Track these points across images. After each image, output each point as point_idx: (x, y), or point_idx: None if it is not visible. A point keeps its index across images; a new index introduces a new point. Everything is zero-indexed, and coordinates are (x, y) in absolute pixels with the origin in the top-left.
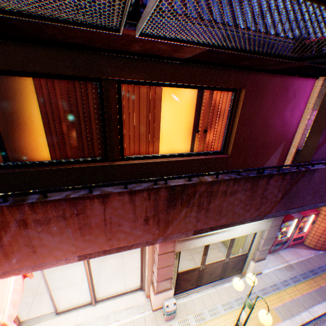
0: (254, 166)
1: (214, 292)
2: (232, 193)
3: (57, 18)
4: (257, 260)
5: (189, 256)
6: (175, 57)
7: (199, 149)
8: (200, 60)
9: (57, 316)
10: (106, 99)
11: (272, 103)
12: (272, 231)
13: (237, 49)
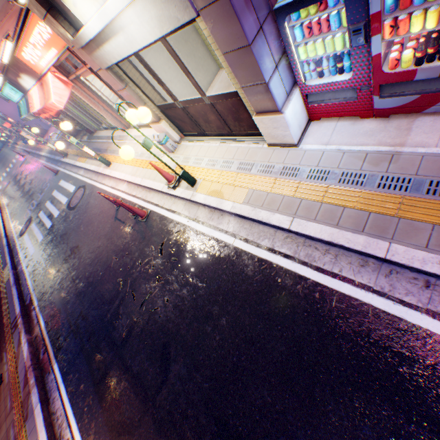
0: None
1: (215, 147)
2: None
3: None
4: (261, 113)
5: None
6: None
7: None
8: None
9: (139, 129)
10: None
11: None
12: (224, 27)
13: None
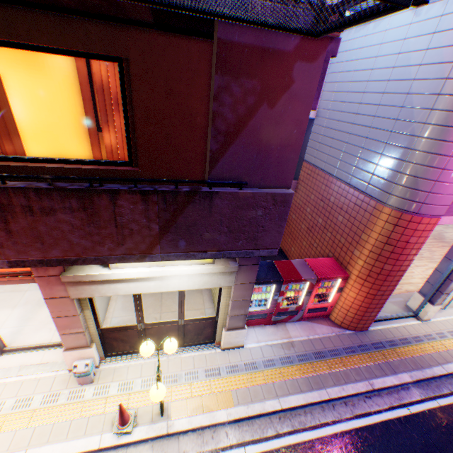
0: None
1: (164, 360)
2: (47, 211)
3: None
4: (232, 329)
5: (157, 315)
6: None
7: (99, 157)
8: None
9: None
10: None
11: (194, 88)
12: (244, 291)
13: None
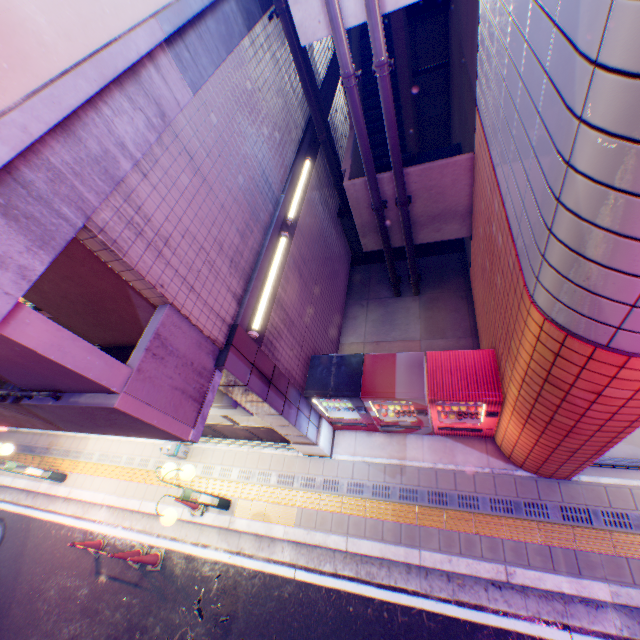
0: (125, 327)
1: (244, 452)
2: None
3: None
4: (299, 442)
5: None
6: None
7: None
8: None
9: None
10: None
11: None
12: (275, 419)
13: None
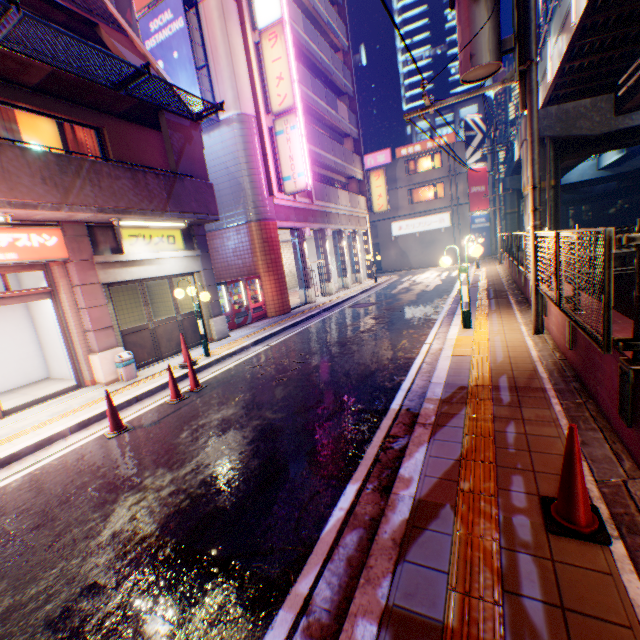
0: None
1: (182, 356)
2: (118, 178)
3: None
4: (216, 317)
5: None
6: (26, 84)
7: None
8: (51, 92)
9: None
10: None
11: (140, 147)
12: (210, 276)
13: (70, 73)
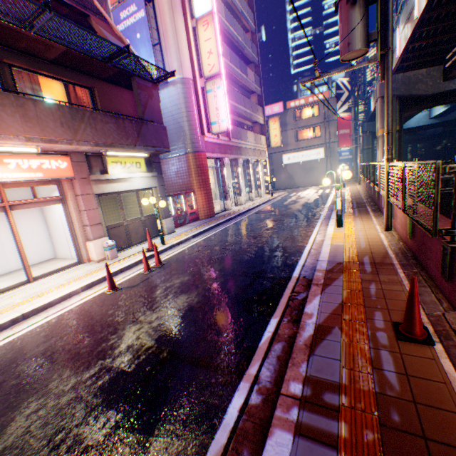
0: None
1: (145, 244)
2: (107, 123)
3: (1, 19)
4: (166, 218)
5: None
6: (47, 59)
7: None
8: (62, 64)
9: None
10: (4, 74)
11: (118, 101)
12: (163, 190)
13: (77, 51)
